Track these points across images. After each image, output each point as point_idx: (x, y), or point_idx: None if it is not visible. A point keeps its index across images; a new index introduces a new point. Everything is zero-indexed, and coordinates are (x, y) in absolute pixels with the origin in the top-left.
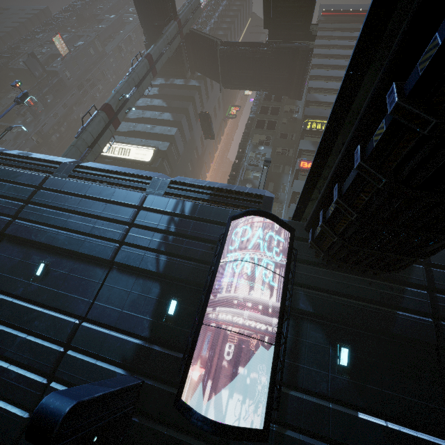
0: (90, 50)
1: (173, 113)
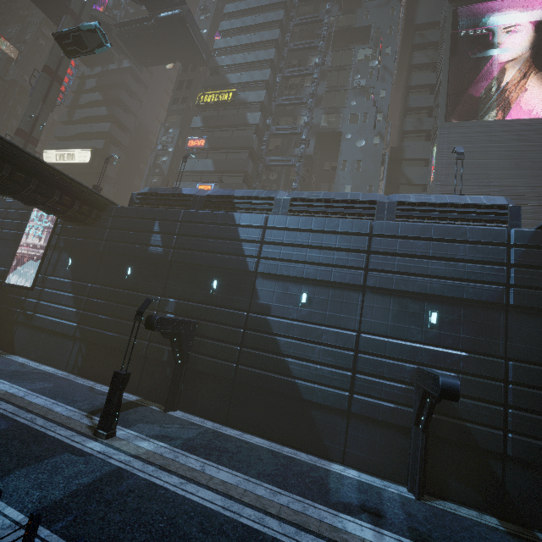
0: (40, 41)
1: (108, 107)
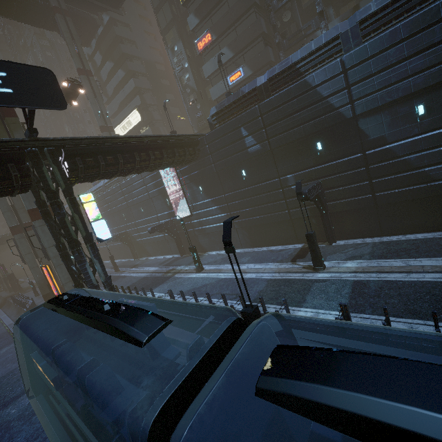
0: (47, 54)
1: (121, 67)
